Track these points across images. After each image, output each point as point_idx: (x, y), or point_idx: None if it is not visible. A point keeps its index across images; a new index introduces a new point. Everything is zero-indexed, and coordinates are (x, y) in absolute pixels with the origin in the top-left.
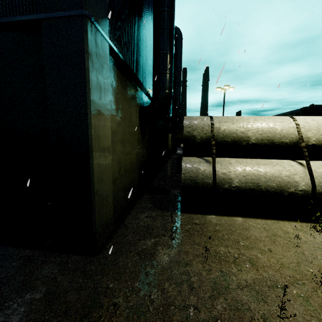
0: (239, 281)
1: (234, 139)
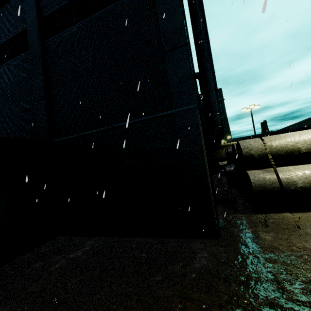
0: None
1: (287, 151)
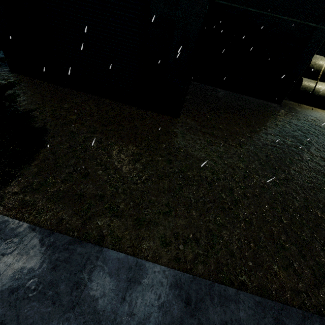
0: (318, 116)
1: None
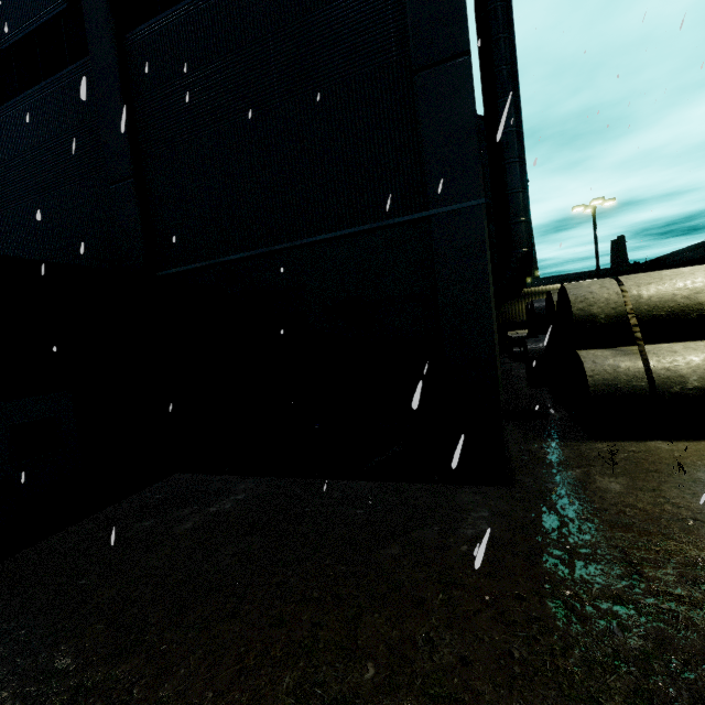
0: None
1: (672, 311)
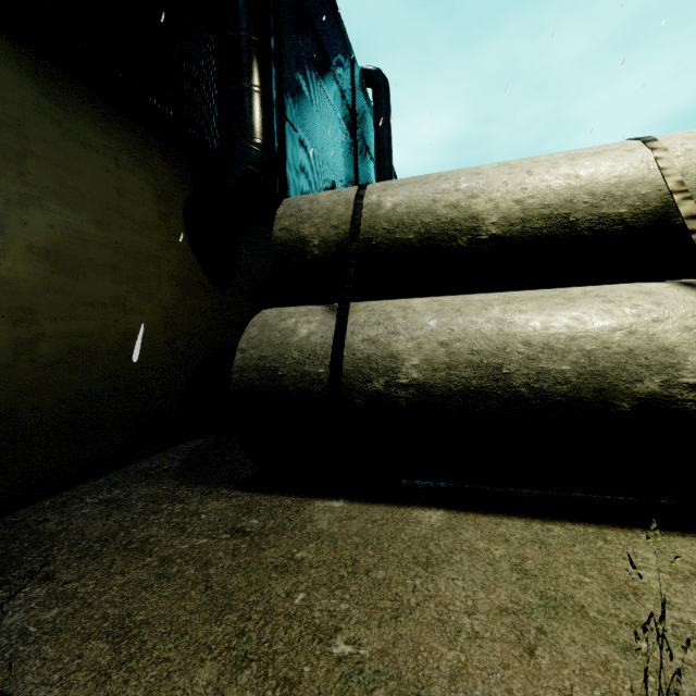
0: None
1: (427, 231)
